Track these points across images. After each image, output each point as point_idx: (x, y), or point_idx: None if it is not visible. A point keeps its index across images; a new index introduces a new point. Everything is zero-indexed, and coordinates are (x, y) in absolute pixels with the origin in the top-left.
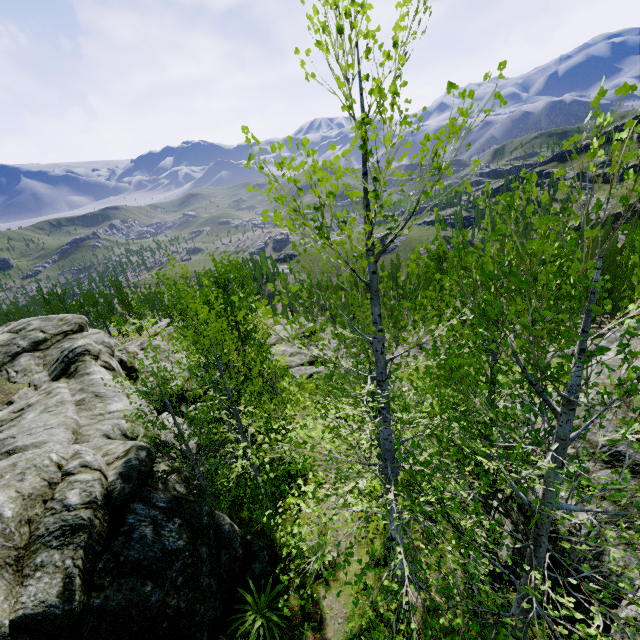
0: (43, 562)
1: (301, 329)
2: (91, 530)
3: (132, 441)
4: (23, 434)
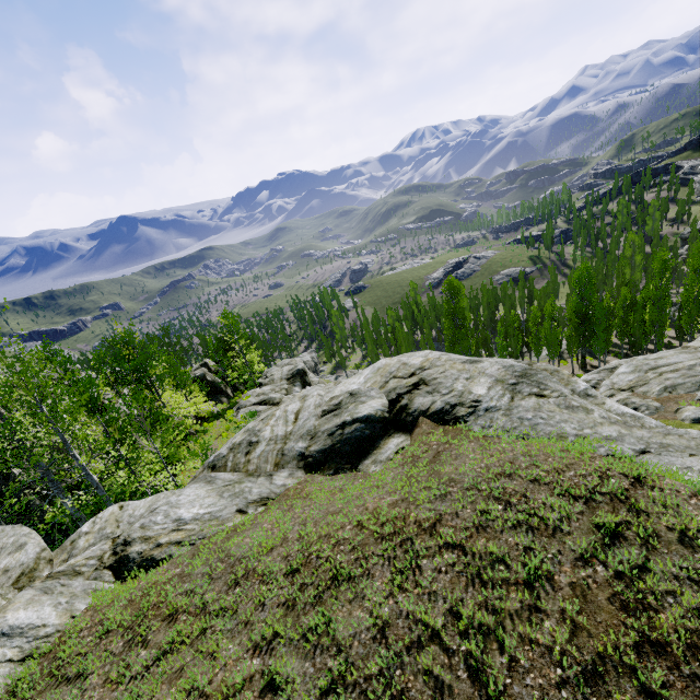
0: None
1: (292, 370)
2: None
3: None
4: None
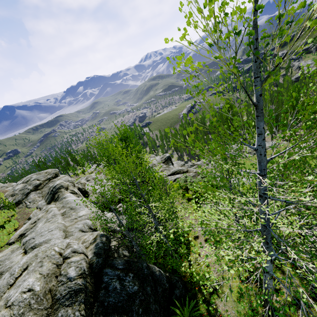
0: (62, 316)
1: (163, 158)
2: (85, 290)
3: (96, 232)
4: (38, 236)
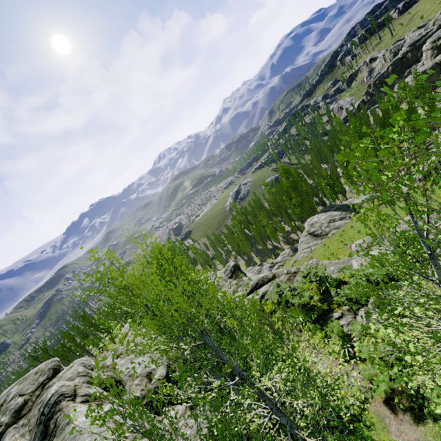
0: None
1: (227, 270)
2: None
3: None
4: None
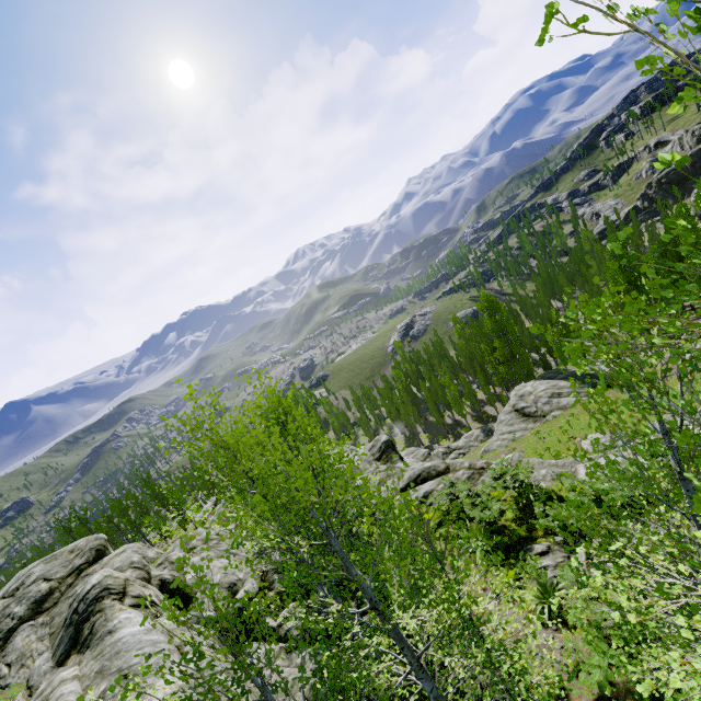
0: None
1: (374, 447)
2: None
3: None
4: None
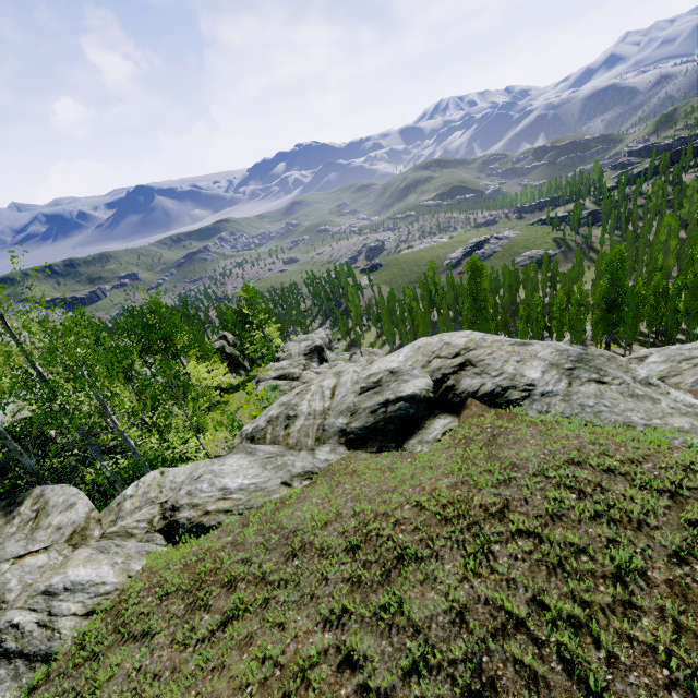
0: None
1: (309, 346)
2: None
3: None
4: None
